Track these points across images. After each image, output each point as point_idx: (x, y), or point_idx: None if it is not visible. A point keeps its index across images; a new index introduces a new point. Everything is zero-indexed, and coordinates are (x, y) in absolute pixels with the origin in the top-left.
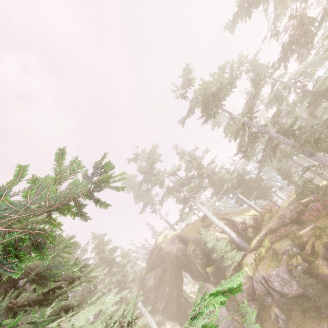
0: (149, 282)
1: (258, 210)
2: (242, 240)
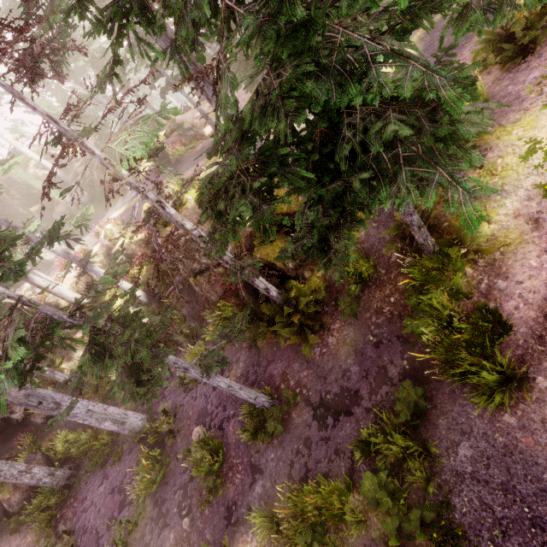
0: None
1: None
2: (65, 174)
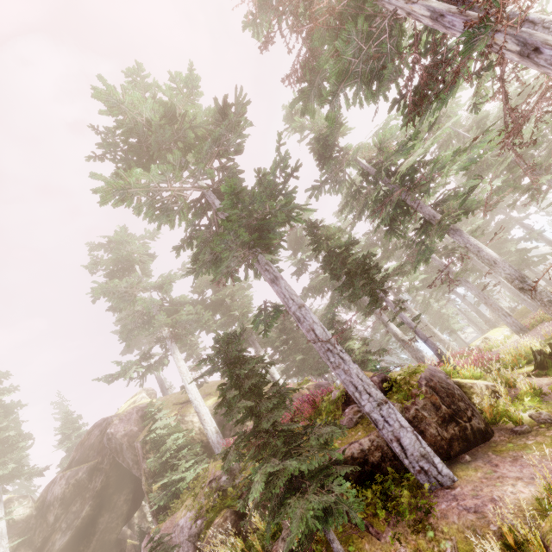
0: (56, 487)
1: None
2: (222, 441)
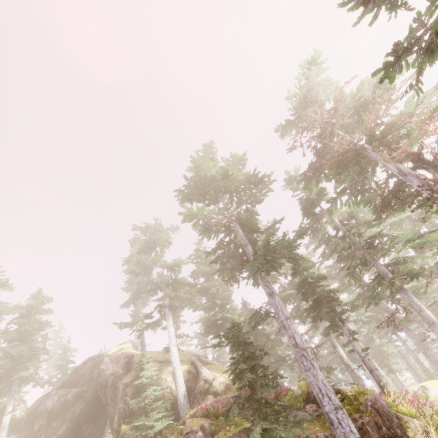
0: (49, 401)
1: None
2: (187, 405)
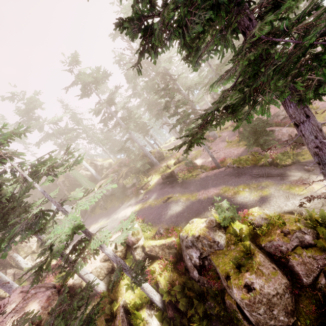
0: None
1: (113, 159)
2: (98, 175)
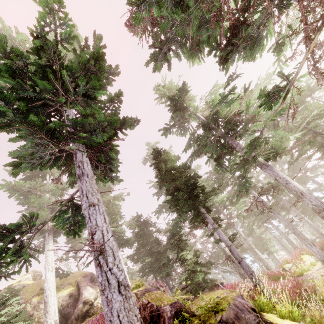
0: None
1: None
2: None
